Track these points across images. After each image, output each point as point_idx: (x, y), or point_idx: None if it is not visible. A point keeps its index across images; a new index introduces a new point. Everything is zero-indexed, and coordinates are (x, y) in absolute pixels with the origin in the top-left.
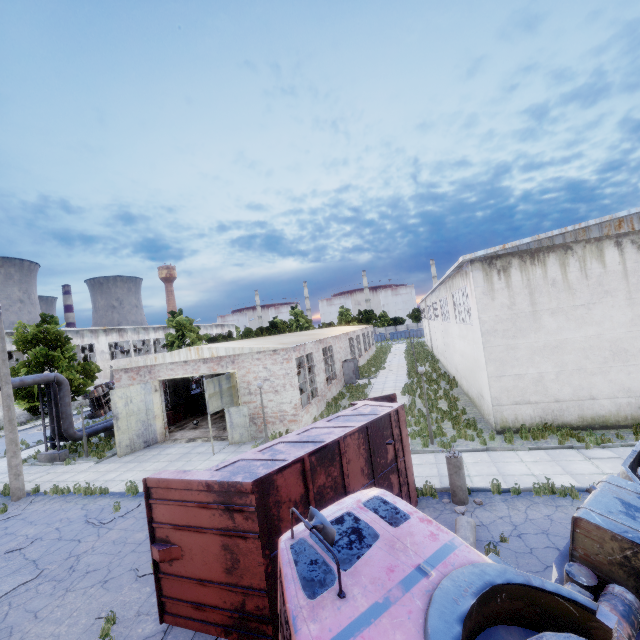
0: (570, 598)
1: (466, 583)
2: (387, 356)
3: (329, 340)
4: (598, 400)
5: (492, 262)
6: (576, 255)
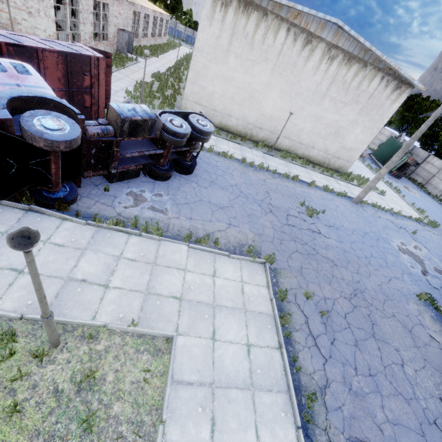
0: (72, 109)
1: (34, 93)
2: (169, 51)
3: None
4: (231, 118)
5: None
6: (267, 23)
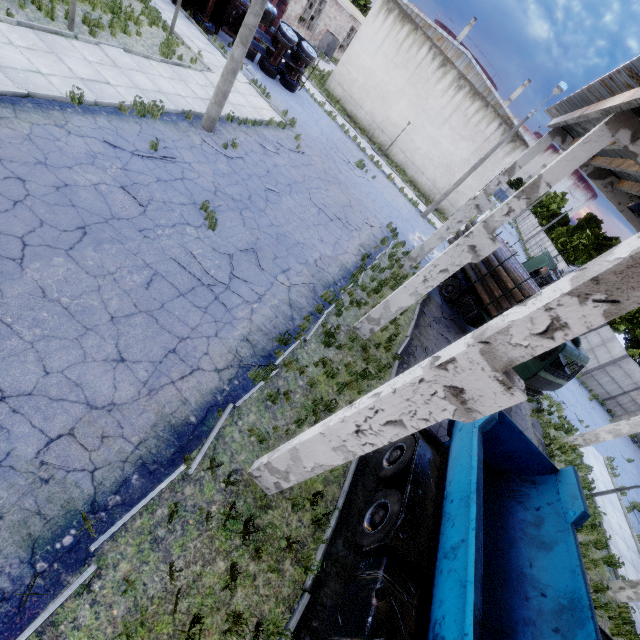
0: None
1: None
2: None
3: None
4: (362, 110)
5: (390, 1)
6: (415, 36)
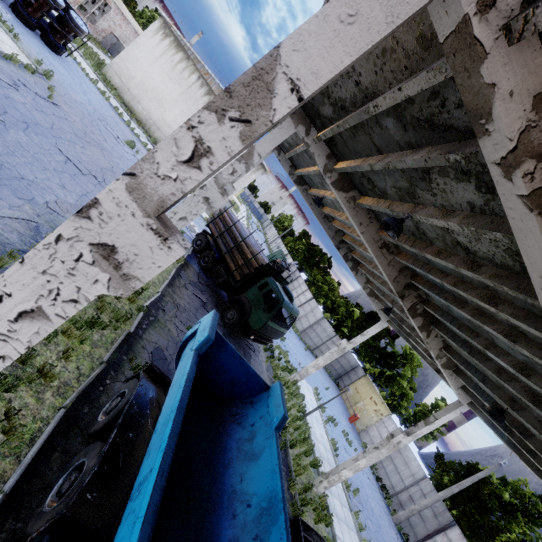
0: None
1: None
2: None
3: (112, 2)
4: (139, 105)
5: (167, 27)
6: (188, 64)
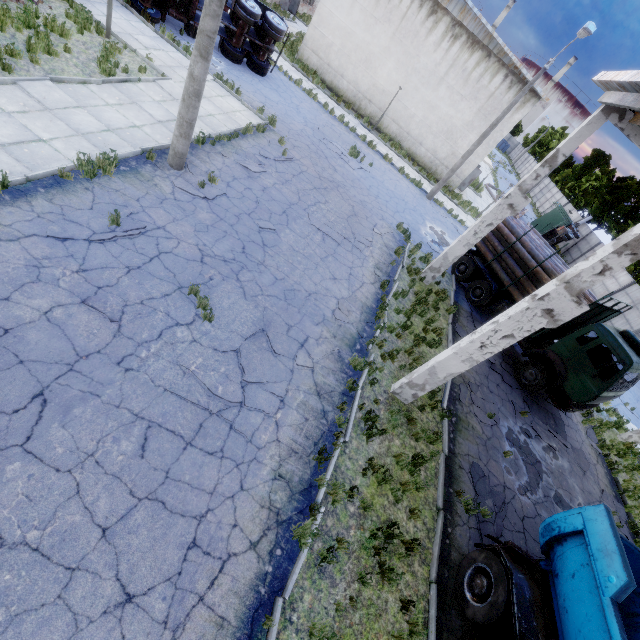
0: None
1: None
2: None
3: None
4: (344, 79)
5: None
6: None
